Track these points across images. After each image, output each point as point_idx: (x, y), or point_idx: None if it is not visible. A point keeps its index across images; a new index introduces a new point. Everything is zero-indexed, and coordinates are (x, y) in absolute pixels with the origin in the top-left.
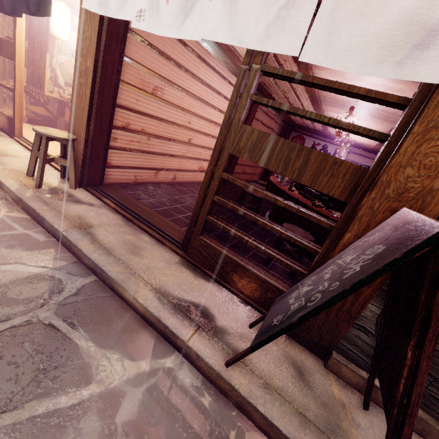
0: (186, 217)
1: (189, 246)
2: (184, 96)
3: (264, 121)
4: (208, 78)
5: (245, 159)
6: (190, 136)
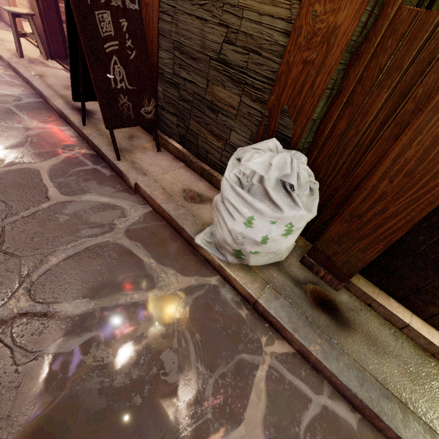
0: None
1: None
2: None
3: None
4: None
5: None
6: None
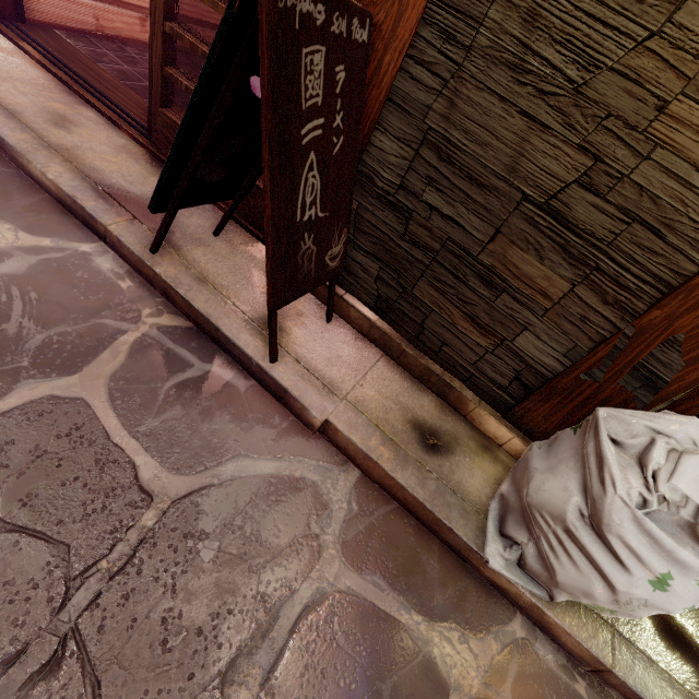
0: (185, 105)
1: (152, 129)
2: None
3: None
4: None
5: None
6: None
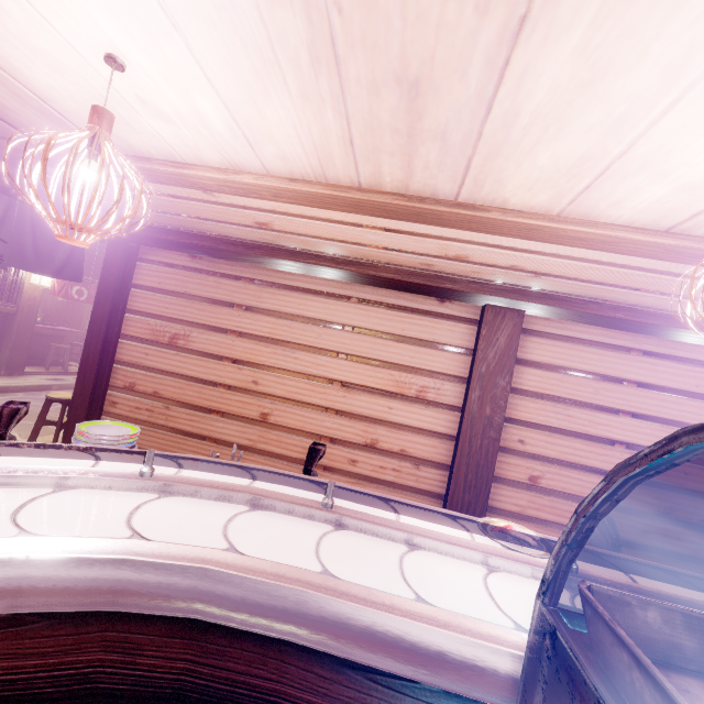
0: None
1: None
2: (235, 340)
3: (650, 378)
4: (289, 306)
5: None
6: (265, 409)
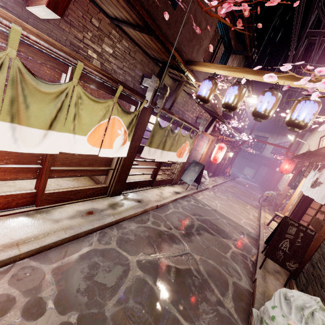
0: None
1: None
2: None
3: None
4: None
5: (310, 225)
6: None
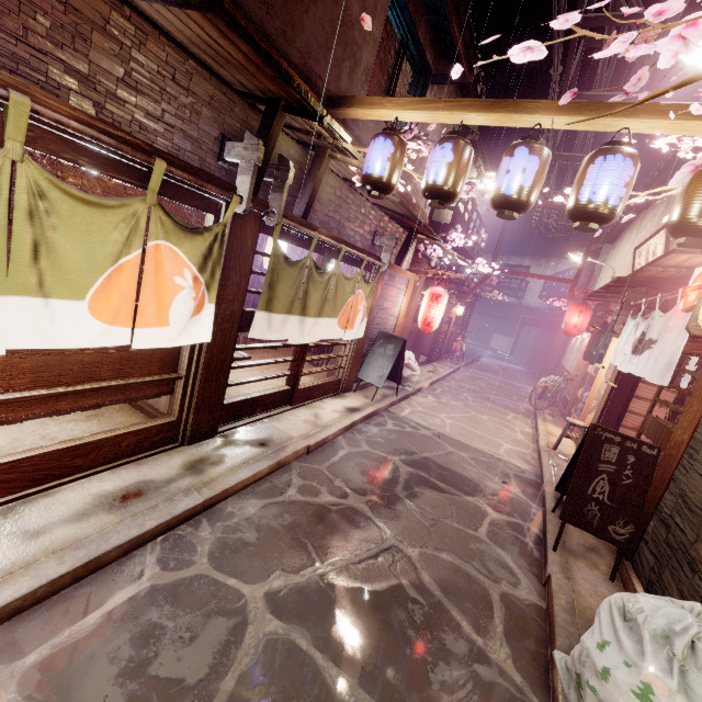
0: None
1: None
2: None
3: None
4: None
5: (644, 434)
6: None
